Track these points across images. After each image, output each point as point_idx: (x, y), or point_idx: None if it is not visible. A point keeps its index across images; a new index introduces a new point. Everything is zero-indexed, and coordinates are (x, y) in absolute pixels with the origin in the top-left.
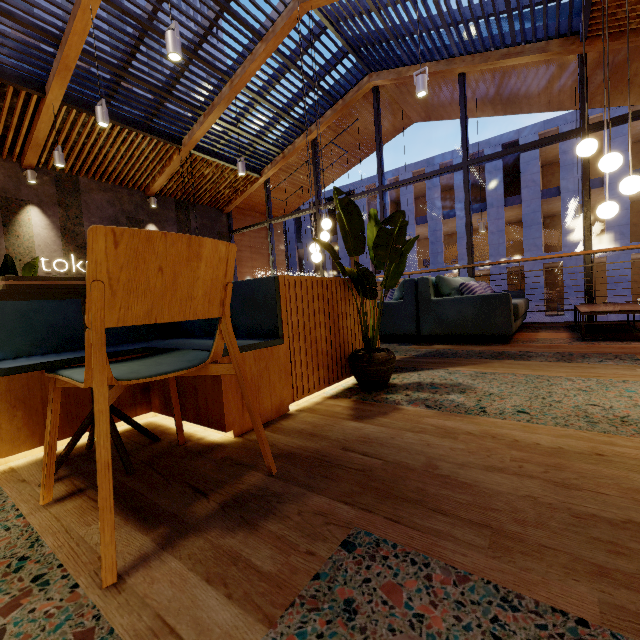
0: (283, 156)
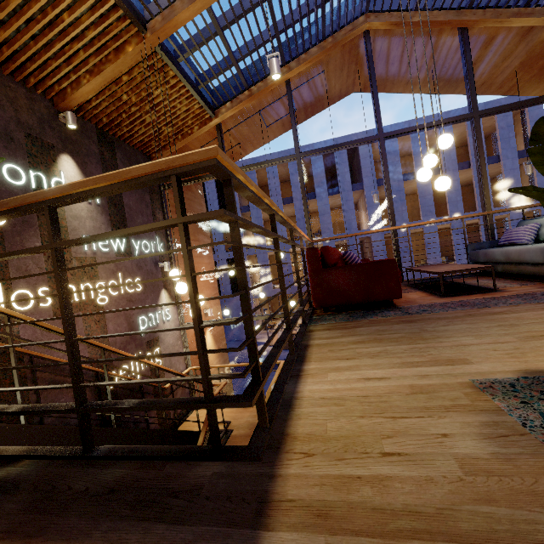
0: (250, 94)
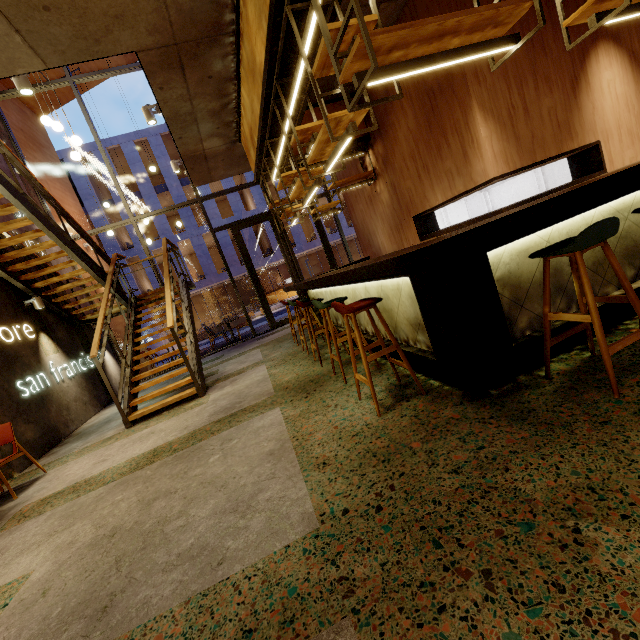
0: None
